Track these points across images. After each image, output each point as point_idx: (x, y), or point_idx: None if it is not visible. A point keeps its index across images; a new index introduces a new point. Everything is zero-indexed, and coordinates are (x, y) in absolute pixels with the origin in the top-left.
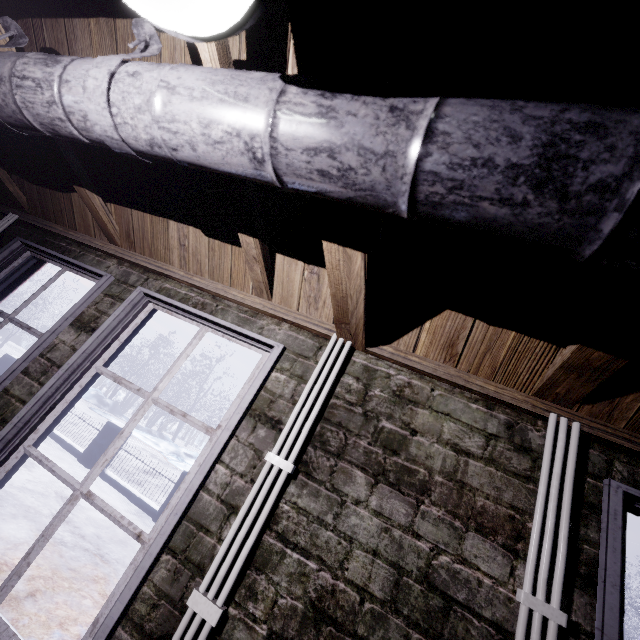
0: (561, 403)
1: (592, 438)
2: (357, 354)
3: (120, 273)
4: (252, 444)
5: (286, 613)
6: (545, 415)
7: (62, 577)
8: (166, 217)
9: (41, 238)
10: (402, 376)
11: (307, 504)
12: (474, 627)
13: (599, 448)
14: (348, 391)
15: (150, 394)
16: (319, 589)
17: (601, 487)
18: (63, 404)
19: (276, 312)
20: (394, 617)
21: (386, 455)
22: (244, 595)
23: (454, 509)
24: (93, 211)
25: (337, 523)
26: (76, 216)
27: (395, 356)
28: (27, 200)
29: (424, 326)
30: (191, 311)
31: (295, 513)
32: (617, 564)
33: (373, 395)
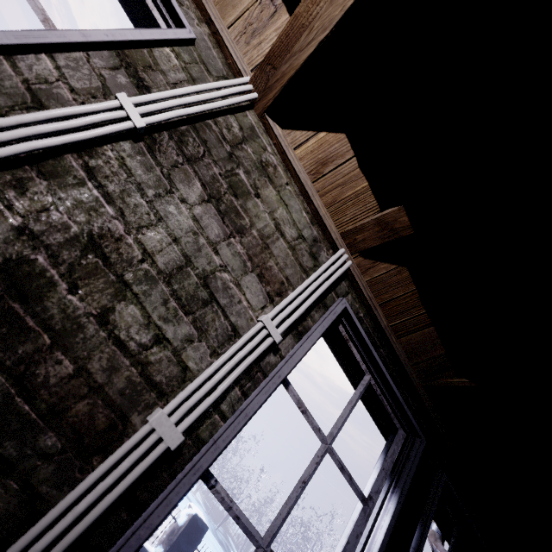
0: (351, 248)
1: (349, 277)
2: (252, 113)
3: None
4: (104, 78)
5: (55, 224)
6: (339, 247)
7: None
8: None
9: None
10: (274, 158)
11: (135, 168)
12: (219, 321)
13: (348, 284)
14: (228, 128)
15: None
16: (105, 230)
17: (336, 300)
18: None
19: (207, 5)
20: (164, 285)
21: (228, 191)
22: (8, 181)
23: (252, 256)
24: None
25: (155, 200)
26: None
27: (281, 139)
28: None
29: (319, 134)
30: None
31: (117, 164)
32: (320, 333)
33: (245, 149)
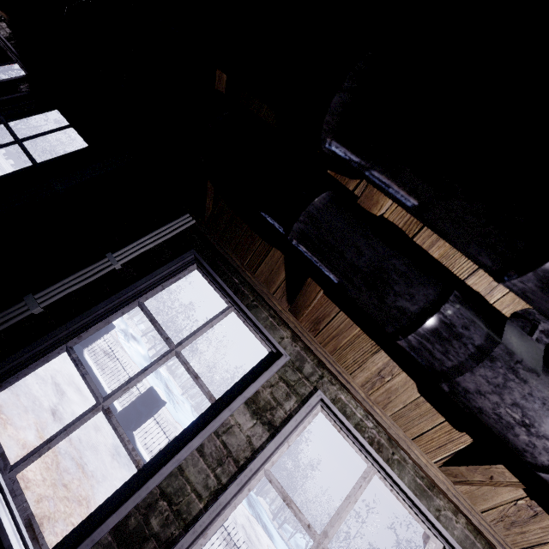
0: None
1: None
2: None
3: (294, 353)
4: None
5: None
6: None
7: (59, 497)
8: (380, 346)
9: (213, 259)
10: None
11: None
12: None
13: None
14: None
15: (320, 538)
16: None
17: None
18: (232, 508)
19: (460, 504)
20: None
21: None
22: None
23: None
24: (305, 296)
25: None
26: (263, 265)
27: None
28: (212, 212)
29: None
30: (374, 455)
31: None
32: None
33: None
